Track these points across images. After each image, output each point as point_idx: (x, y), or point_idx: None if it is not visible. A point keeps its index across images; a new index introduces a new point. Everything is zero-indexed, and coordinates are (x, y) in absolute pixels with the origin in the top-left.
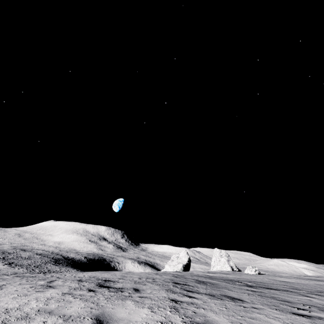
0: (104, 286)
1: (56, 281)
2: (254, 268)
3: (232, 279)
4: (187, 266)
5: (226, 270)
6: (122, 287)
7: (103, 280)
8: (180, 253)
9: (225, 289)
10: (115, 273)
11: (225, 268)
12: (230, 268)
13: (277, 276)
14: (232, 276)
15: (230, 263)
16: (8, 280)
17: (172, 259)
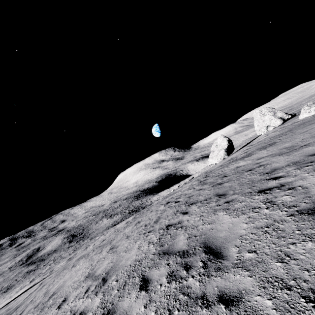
0: None
1: None
2: (313, 106)
3: (273, 168)
4: (229, 148)
5: (275, 125)
6: None
7: None
8: (217, 141)
9: None
10: (107, 248)
11: (273, 124)
12: (279, 121)
13: None
14: (278, 149)
15: (278, 115)
16: None
17: (212, 151)
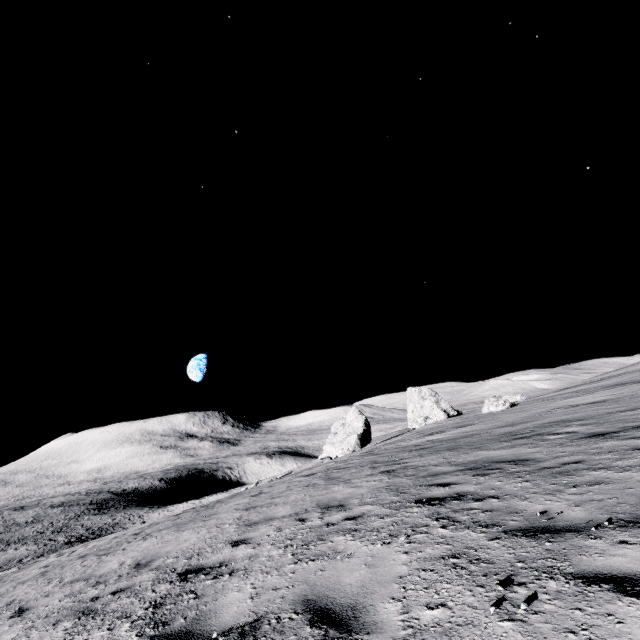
0: None
1: None
2: (500, 399)
3: (506, 432)
4: (365, 434)
5: (437, 419)
6: (252, 612)
7: (176, 574)
8: (347, 417)
9: (597, 472)
10: (220, 515)
11: (435, 416)
12: (443, 414)
13: (544, 400)
14: (487, 426)
15: (442, 405)
16: None
17: (334, 432)
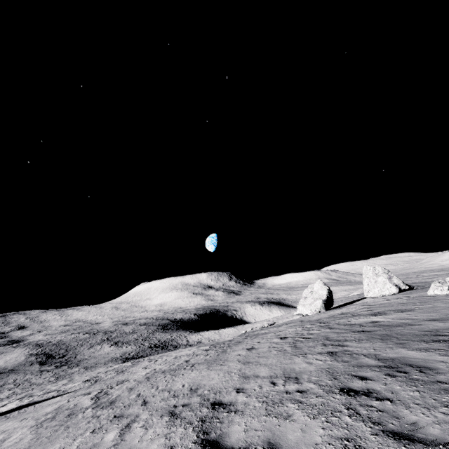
0: (210, 444)
1: (136, 423)
2: (445, 285)
3: (433, 329)
4: (328, 300)
5: (389, 291)
6: (245, 441)
7: (209, 403)
8: (314, 286)
9: None
10: (229, 363)
11: (387, 289)
12: (395, 288)
13: None
14: (423, 316)
15: (394, 281)
16: (71, 428)
17: (304, 297)
